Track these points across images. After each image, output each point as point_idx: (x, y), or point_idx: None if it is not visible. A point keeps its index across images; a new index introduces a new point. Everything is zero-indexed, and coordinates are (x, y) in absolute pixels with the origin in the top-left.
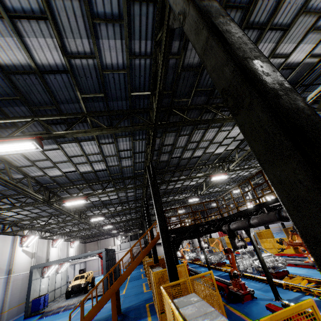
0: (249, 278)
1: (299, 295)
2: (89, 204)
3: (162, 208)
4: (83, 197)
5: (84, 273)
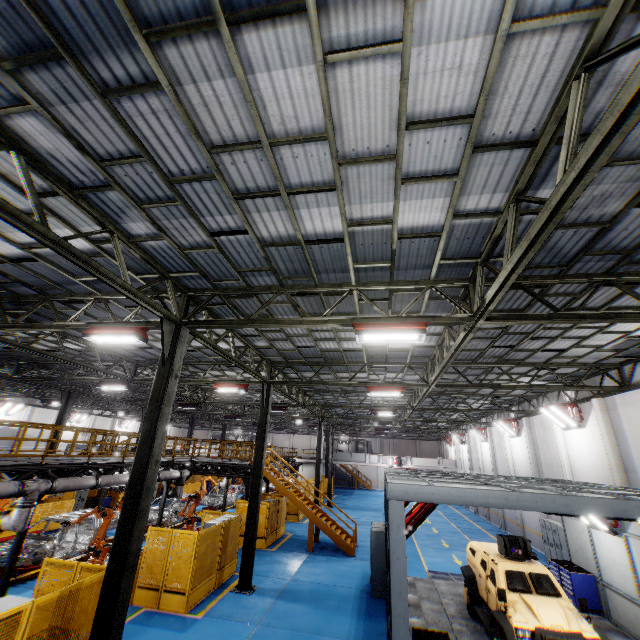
0: None
1: None
2: None
3: (56, 435)
4: (58, 399)
5: None
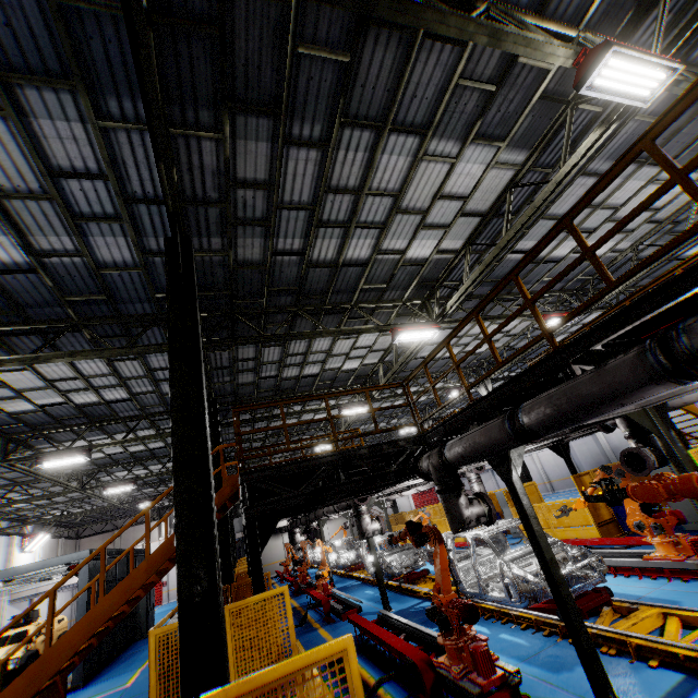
0: (493, 616)
1: (678, 682)
2: (37, 417)
3: (199, 378)
4: None
5: (28, 625)
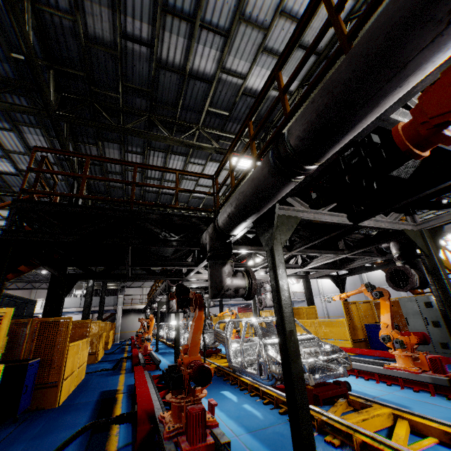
0: (247, 389)
1: None
2: None
3: None
4: None
5: None
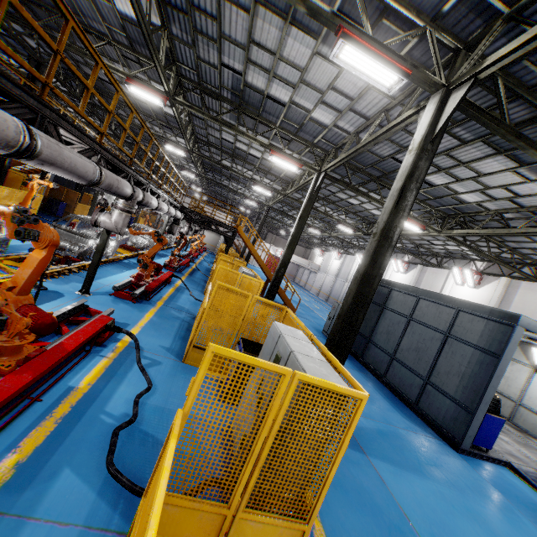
0: None
1: None
2: None
3: None
4: None
5: None
